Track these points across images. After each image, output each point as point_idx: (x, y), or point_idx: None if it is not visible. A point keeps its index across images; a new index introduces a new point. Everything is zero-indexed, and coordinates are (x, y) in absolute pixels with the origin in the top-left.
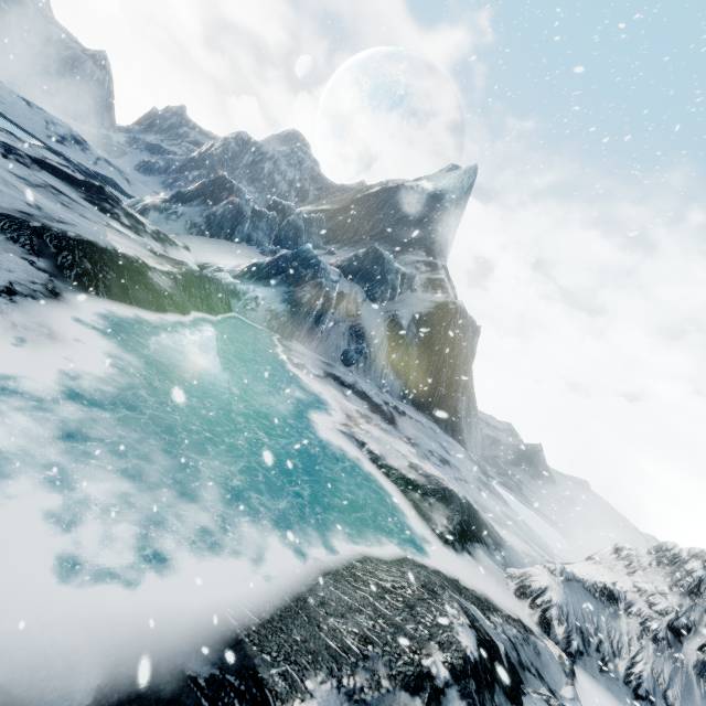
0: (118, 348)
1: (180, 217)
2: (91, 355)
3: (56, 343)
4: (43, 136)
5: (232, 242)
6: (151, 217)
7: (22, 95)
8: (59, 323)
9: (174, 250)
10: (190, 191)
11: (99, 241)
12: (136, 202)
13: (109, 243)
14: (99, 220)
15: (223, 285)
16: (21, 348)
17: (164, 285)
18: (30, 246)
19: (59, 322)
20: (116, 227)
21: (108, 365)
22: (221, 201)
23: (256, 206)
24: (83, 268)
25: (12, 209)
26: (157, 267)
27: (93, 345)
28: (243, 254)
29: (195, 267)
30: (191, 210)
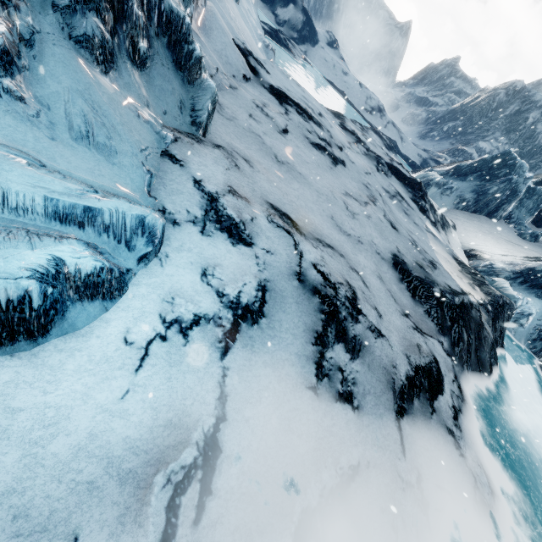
0: (501, 467)
1: (452, 192)
2: (506, 506)
3: (494, 499)
4: (362, 109)
5: (491, 219)
6: (430, 192)
7: (352, 73)
8: (477, 447)
9: (449, 234)
10: (468, 166)
11: (453, 283)
12: (421, 176)
13: (440, 264)
14: (421, 223)
15: (513, 308)
16: (487, 521)
17: (489, 330)
18: (436, 319)
19: (476, 445)
20: (430, 230)
21: (514, 518)
22: (496, 177)
23: (531, 183)
24: (463, 341)
25: (414, 262)
26: (476, 298)
27: (498, 480)
28: (501, 235)
29: (462, 253)
30: (463, 184)
